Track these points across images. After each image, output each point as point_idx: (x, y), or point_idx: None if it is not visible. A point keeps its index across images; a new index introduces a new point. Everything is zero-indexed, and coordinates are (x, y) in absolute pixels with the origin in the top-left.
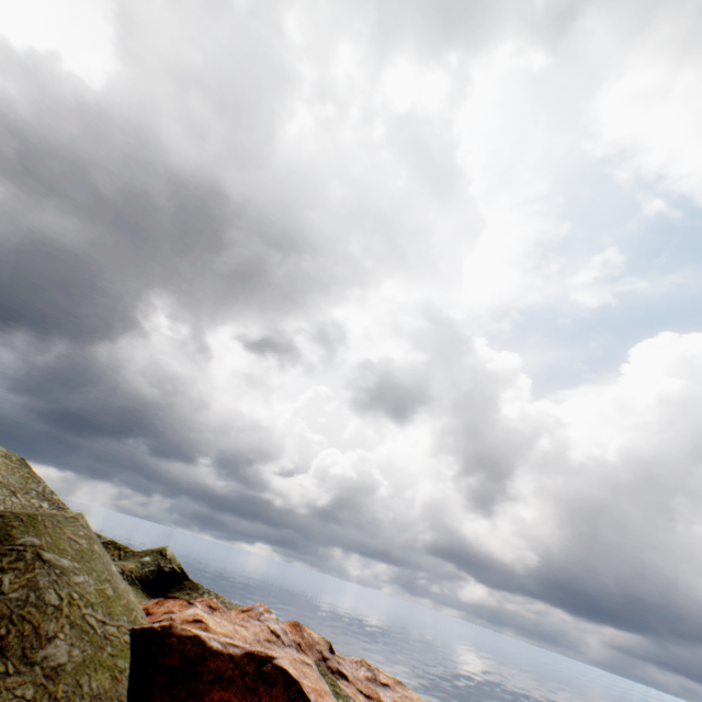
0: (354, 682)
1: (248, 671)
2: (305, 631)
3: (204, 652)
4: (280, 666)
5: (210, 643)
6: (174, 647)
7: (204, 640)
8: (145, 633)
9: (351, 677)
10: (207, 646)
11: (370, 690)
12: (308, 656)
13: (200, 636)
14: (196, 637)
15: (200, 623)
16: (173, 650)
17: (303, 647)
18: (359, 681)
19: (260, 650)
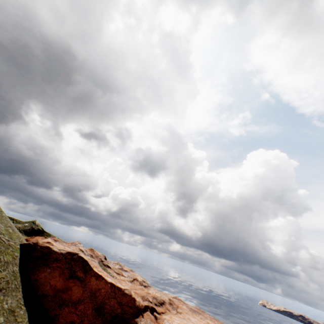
0: (113, 269)
1: (68, 258)
2: (95, 251)
3: (51, 251)
4: (80, 256)
5: (53, 248)
6: (39, 249)
7: (51, 247)
8: (26, 245)
9: (112, 267)
10: (52, 249)
11: (119, 272)
12: (95, 259)
13: (49, 246)
14: (48, 247)
15: (50, 243)
16: (38, 251)
17: (93, 256)
18: (115, 269)
19: (73, 251)
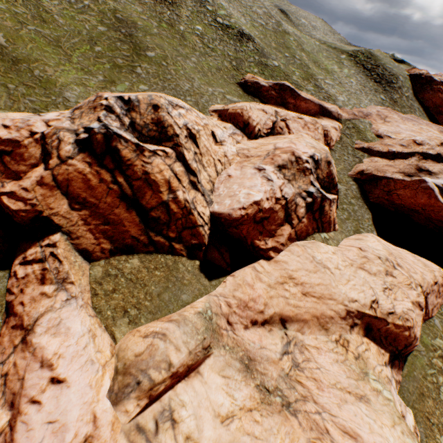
0: None
1: None
2: None
3: (432, 80)
4: None
5: (433, 78)
6: (423, 79)
7: (432, 77)
8: (413, 76)
9: None
10: (433, 79)
11: None
12: None
13: (430, 77)
14: (429, 77)
15: (428, 74)
16: (423, 80)
17: None
18: None
19: None
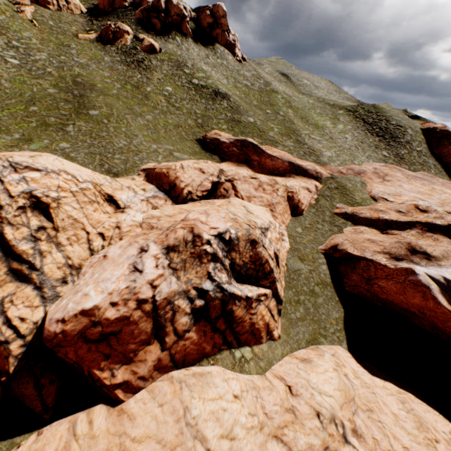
0: None
1: None
2: None
3: (449, 134)
4: None
5: None
6: (438, 133)
7: (449, 131)
8: (426, 130)
9: None
10: (450, 133)
11: None
12: None
13: (447, 130)
14: (446, 130)
15: (444, 128)
16: (438, 133)
17: None
18: None
19: None
